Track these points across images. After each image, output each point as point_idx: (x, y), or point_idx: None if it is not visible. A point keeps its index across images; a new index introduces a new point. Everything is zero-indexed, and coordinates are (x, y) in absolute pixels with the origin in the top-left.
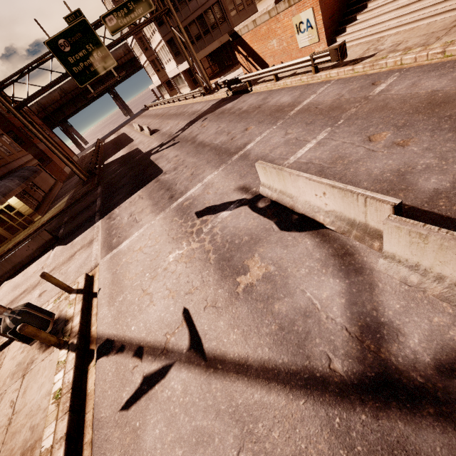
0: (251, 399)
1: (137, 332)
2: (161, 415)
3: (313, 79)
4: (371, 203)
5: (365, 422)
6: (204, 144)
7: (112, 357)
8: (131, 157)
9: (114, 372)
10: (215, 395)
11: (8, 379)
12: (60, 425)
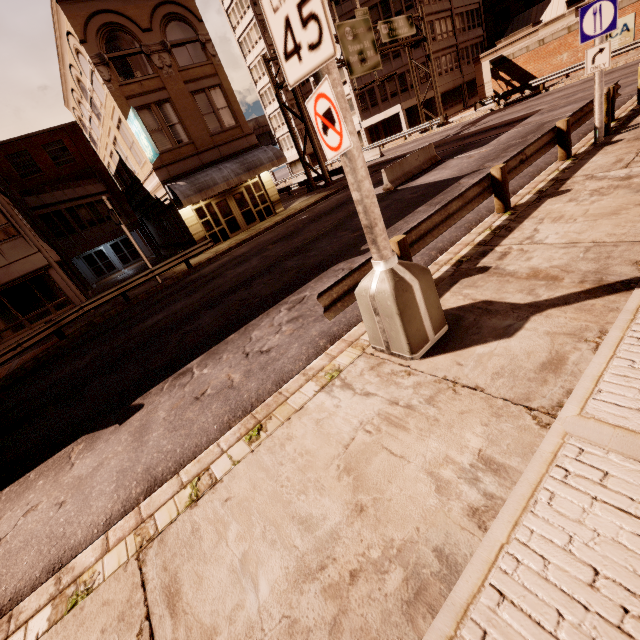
0: None
1: None
2: None
3: None
4: None
5: None
6: (577, 90)
7: None
8: (389, 159)
9: None
10: None
11: None
12: None
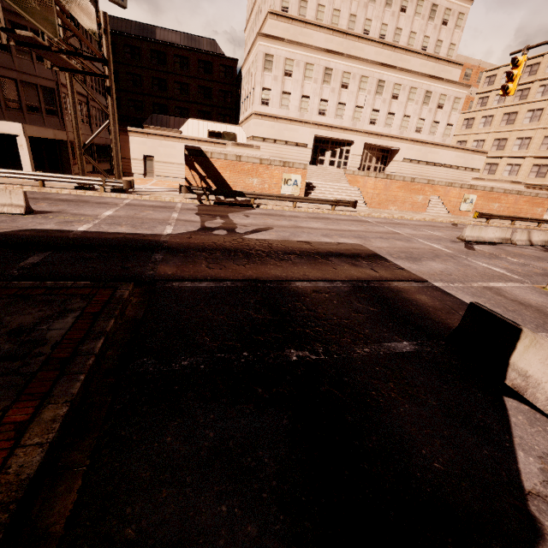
0: None
1: None
2: None
3: (333, 213)
4: (508, 230)
5: None
6: (342, 229)
7: None
8: (103, 238)
9: None
10: None
11: None
12: None
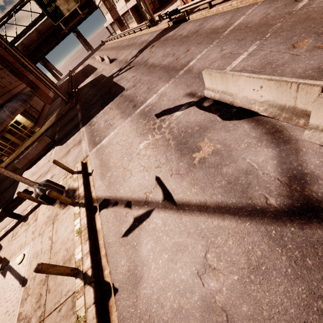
0: (211, 225)
1: (124, 193)
2: (150, 238)
3: (242, 3)
4: (303, 88)
5: (294, 232)
6: (155, 65)
7: (110, 209)
8: (98, 81)
9: (113, 217)
10: (185, 224)
11: (43, 225)
12: (85, 247)
